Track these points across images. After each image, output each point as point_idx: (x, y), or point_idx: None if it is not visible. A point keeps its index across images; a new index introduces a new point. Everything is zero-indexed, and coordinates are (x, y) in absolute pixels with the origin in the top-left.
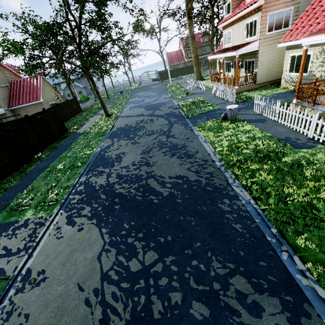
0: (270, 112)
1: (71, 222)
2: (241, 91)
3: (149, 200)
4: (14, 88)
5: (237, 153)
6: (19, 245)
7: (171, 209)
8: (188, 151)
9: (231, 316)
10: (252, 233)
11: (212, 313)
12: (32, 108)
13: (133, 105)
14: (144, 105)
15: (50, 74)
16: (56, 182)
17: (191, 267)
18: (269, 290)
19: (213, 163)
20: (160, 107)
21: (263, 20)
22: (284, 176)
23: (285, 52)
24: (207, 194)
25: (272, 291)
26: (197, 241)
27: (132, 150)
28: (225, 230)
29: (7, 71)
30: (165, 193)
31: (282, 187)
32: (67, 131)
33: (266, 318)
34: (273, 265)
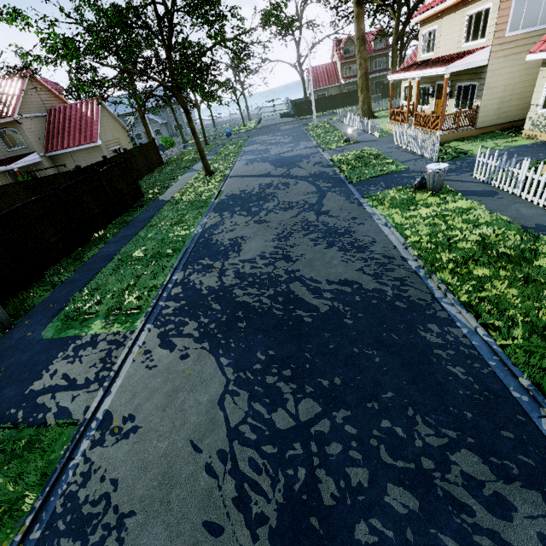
0: (508, 179)
1: (167, 344)
2: (448, 140)
3: (295, 317)
4: (56, 120)
5: (448, 247)
6: (87, 374)
7: (337, 334)
8: (356, 239)
9: (458, 513)
10: (484, 384)
11: (423, 505)
12: (84, 155)
13: (250, 157)
14: (270, 159)
15: (109, 98)
16: (134, 278)
17: (380, 430)
18: (522, 478)
19: (404, 262)
20: (299, 163)
21: (503, 9)
22: (540, 292)
23: (539, 69)
24: (399, 313)
25: (528, 480)
26: (386, 389)
27: (257, 232)
28: (436, 376)
29: (45, 91)
30: (323, 307)
31: (537, 310)
32: (143, 196)
33: (520, 521)
34: (528, 439)
